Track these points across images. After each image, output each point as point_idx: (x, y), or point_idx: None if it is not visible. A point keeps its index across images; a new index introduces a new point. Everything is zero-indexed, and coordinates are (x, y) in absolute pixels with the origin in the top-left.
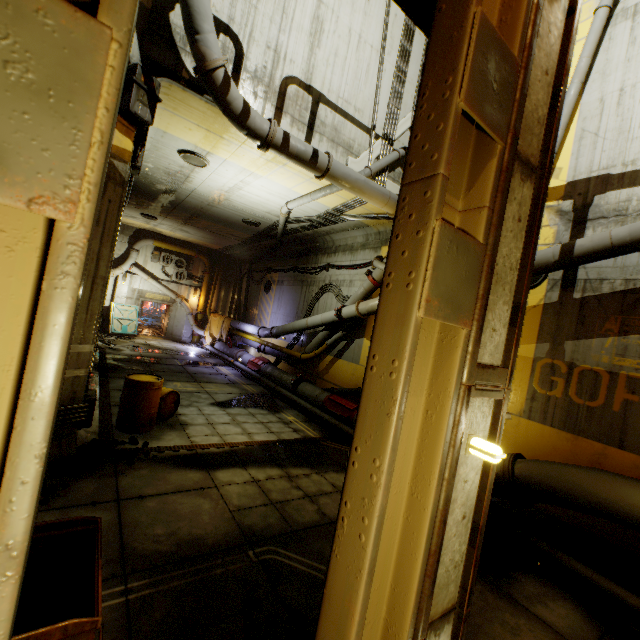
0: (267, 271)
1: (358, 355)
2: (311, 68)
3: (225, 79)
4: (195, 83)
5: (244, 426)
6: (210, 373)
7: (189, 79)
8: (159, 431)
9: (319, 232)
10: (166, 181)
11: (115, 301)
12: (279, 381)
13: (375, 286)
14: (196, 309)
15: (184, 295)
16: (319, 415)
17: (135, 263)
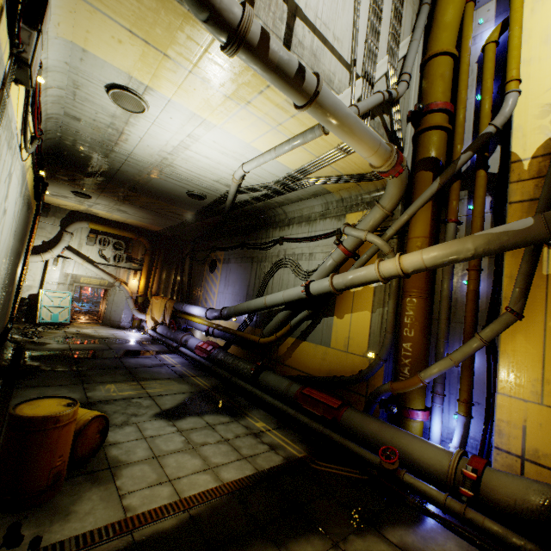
0: (211, 250)
1: (328, 336)
2: None
3: None
4: None
5: (204, 452)
6: (153, 365)
7: None
8: (70, 493)
9: (271, 204)
10: (95, 142)
11: (44, 288)
12: (234, 370)
13: (347, 256)
14: (136, 292)
15: (123, 278)
16: (294, 416)
17: (68, 246)
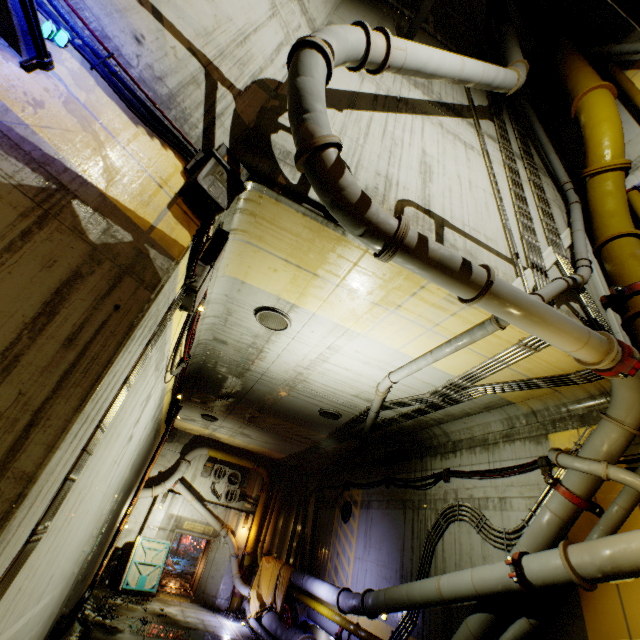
0: (344, 486)
1: None
2: (426, 197)
3: (338, 160)
4: (293, 189)
5: None
6: None
7: (286, 184)
8: None
9: (424, 421)
10: (234, 362)
11: (143, 533)
12: None
13: (577, 507)
14: (243, 547)
15: (231, 524)
16: None
17: (182, 478)
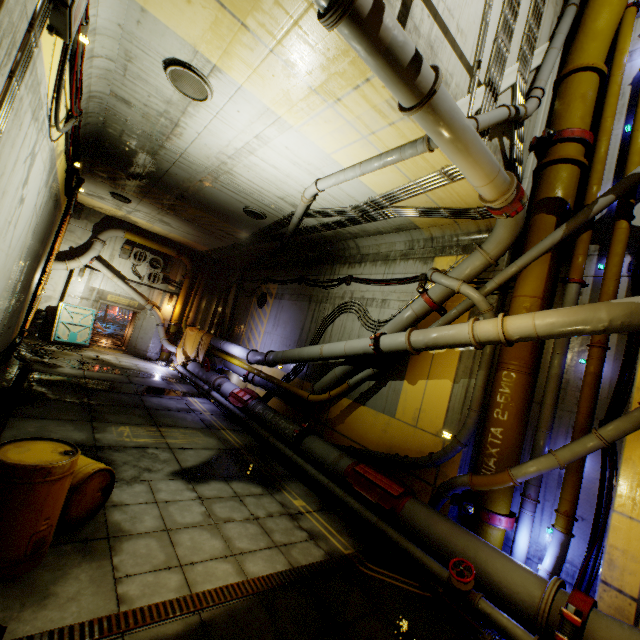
0: (263, 281)
1: (393, 404)
2: None
3: None
4: None
5: (227, 532)
6: (177, 409)
7: None
8: (53, 566)
9: (342, 234)
10: (143, 133)
11: (65, 301)
12: (273, 428)
13: (430, 309)
14: (169, 319)
15: (156, 301)
16: (341, 498)
17: (98, 257)
